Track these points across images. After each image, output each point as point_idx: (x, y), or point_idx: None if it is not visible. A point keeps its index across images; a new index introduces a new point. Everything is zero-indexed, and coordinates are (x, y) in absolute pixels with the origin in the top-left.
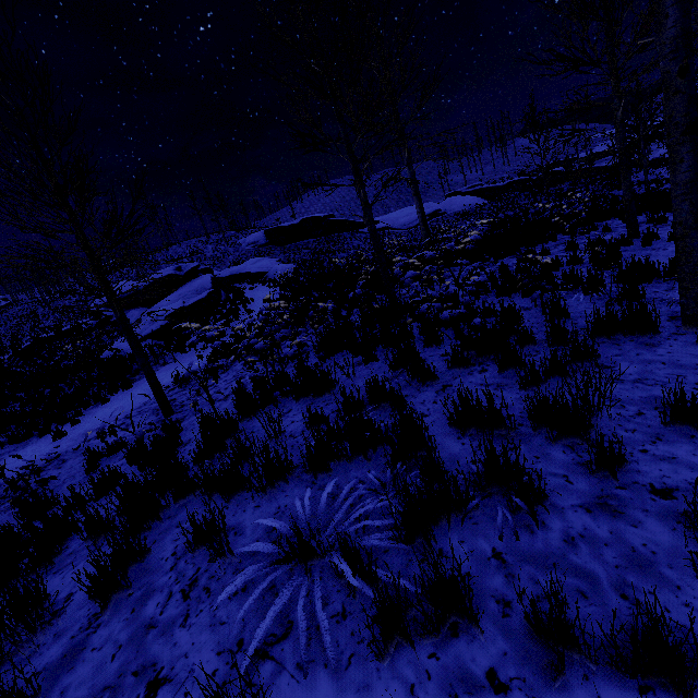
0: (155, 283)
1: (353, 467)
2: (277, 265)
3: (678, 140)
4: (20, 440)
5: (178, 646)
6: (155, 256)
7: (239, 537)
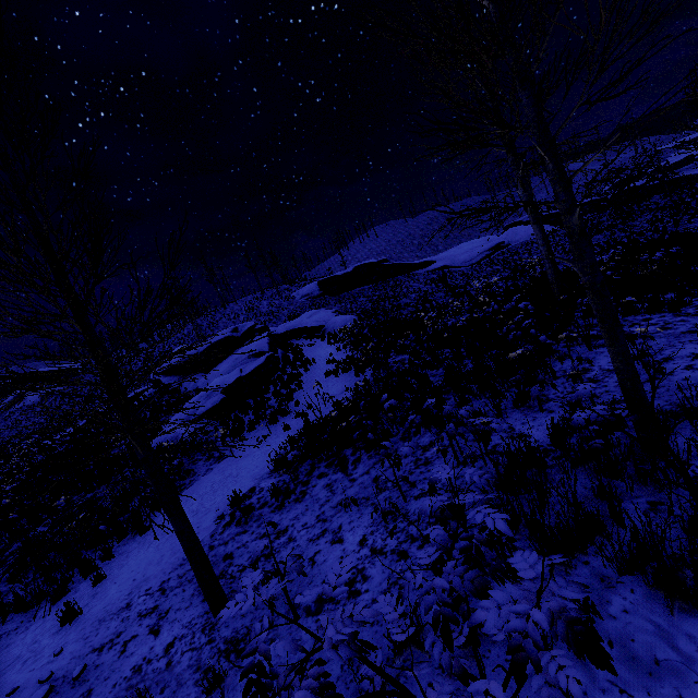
0: (212, 346)
1: None
2: (335, 317)
3: None
4: (28, 606)
5: None
6: (213, 316)
7: None
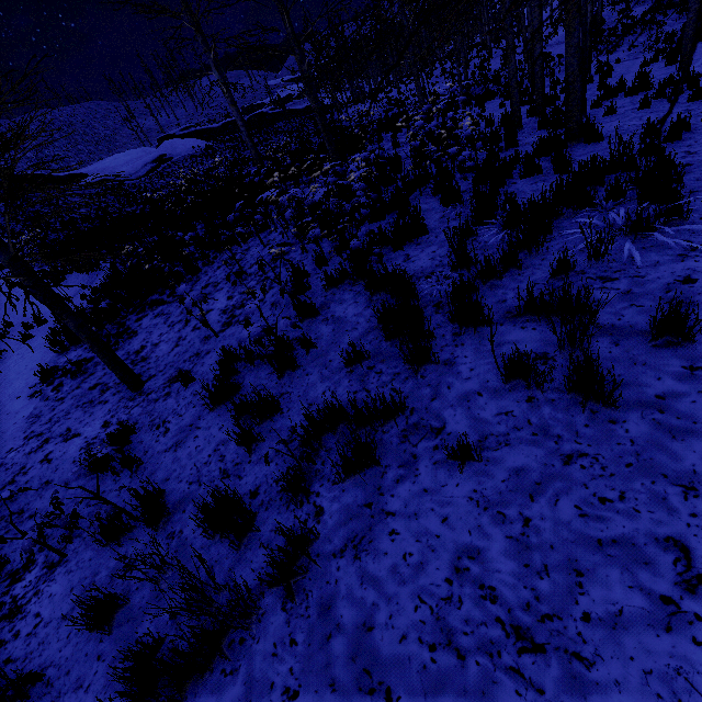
0: None
1: (554, 225)
2: None
3: (575, 15)
4: None
5: (661, 276)
6: None
7: (572, 264)
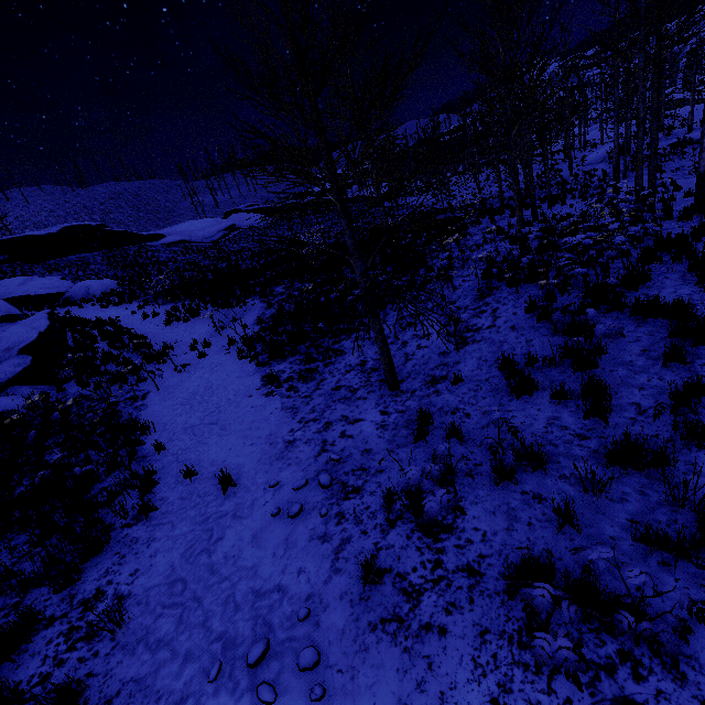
0: None
1: None
2: (83, 281)
3: None
4: (100, 545)
5: None
6: None
7: None
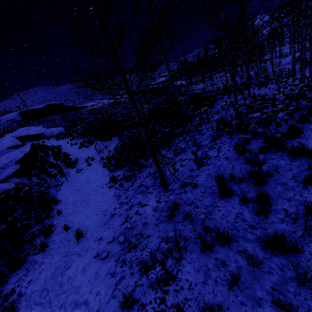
0: None
1: None
2: (50, 128)
3: None
4: (20, 264)
5: None
6: None
7: None
